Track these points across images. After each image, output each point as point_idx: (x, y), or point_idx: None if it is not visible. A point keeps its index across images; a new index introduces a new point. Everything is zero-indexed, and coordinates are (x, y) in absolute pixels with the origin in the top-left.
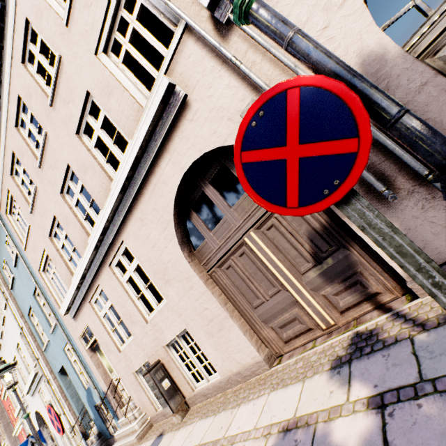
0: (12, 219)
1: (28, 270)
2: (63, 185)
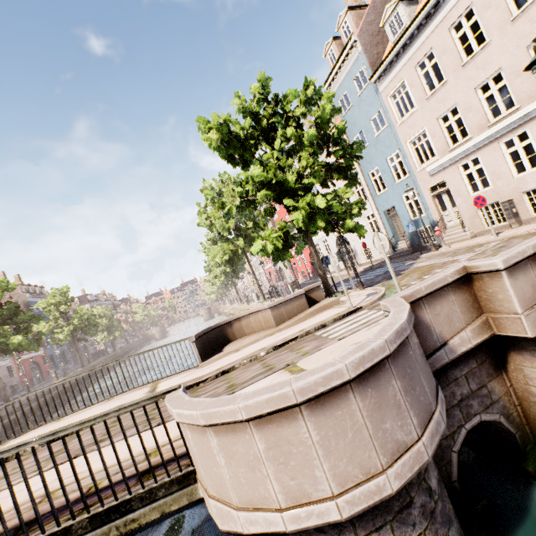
0: (390, 101)
1: (395, 141)
2: (482, 82)
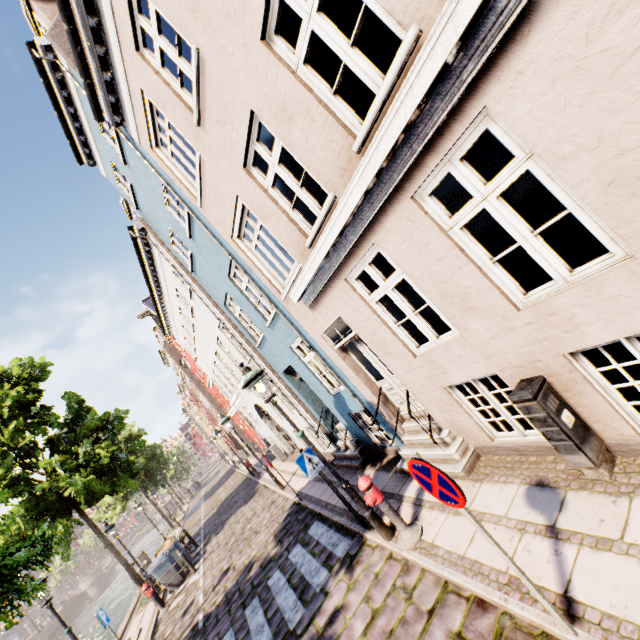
0: (163, 155)
1: (214, 240)
2: (266, 5)
